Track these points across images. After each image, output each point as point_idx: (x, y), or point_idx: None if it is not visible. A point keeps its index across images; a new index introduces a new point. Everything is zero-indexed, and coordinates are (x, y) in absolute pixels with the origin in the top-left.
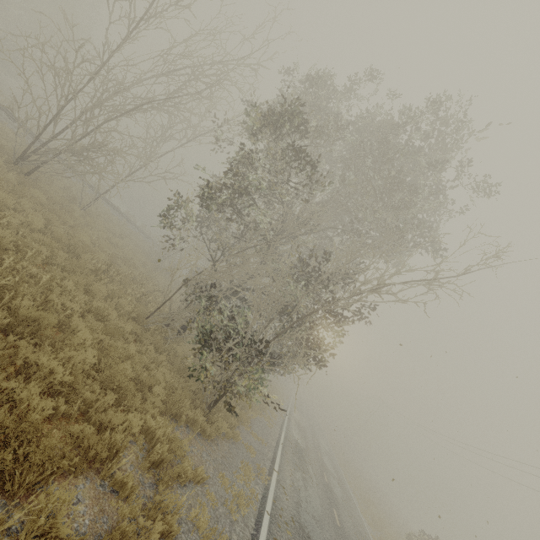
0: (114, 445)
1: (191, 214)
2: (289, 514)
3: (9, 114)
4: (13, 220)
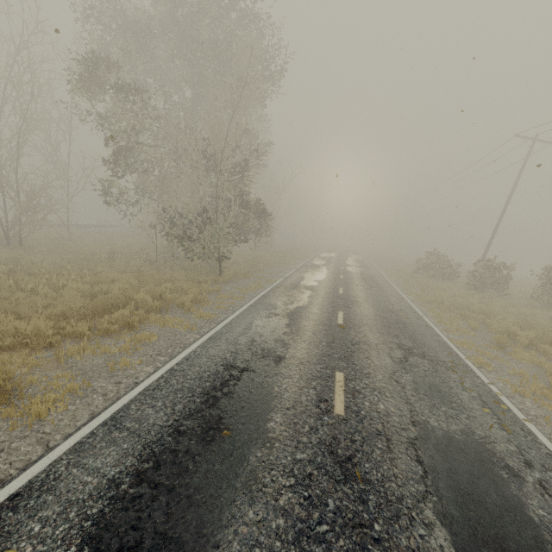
0: (163, 292)
1: (121, 187)
2: (290, 284)
3: None
4: (47, 265)
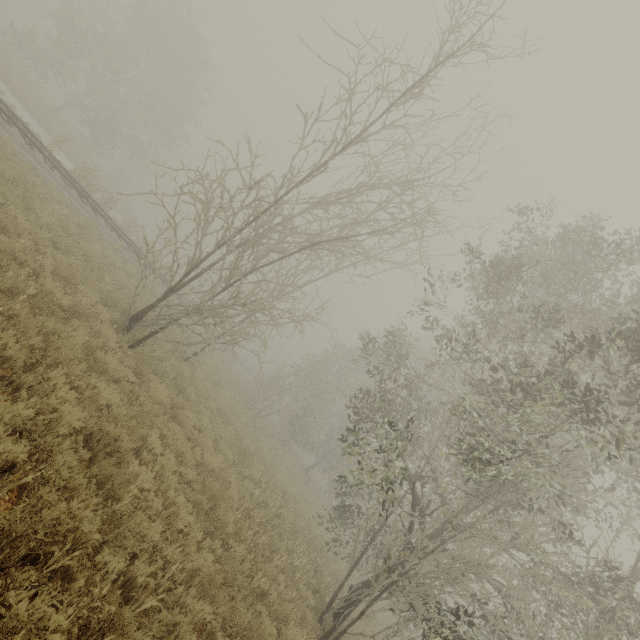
0: None
1: None
2: None
3: (109, 221)
4: (154, 535)
